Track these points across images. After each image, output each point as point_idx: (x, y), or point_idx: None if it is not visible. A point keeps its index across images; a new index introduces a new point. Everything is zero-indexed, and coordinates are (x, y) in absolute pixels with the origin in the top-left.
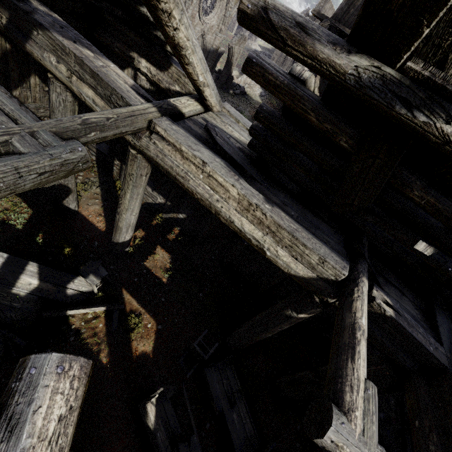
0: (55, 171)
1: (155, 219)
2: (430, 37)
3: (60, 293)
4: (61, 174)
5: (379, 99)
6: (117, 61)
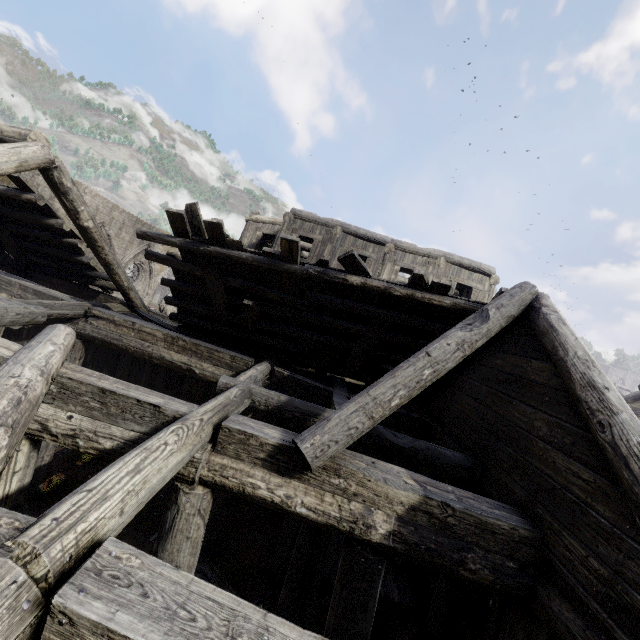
0: (25, 315)
1: (81, 461)
2: (194, 231)
3: None
4: (28, 319)
5: (189, 247)
6: None
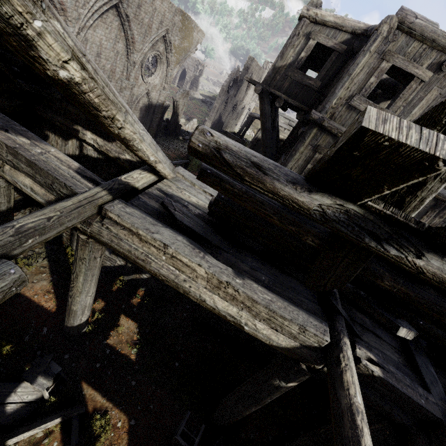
0: None
1: (116, 284)
2: None
3: None
4: None
5: (347, 233)
6: (60, 133)
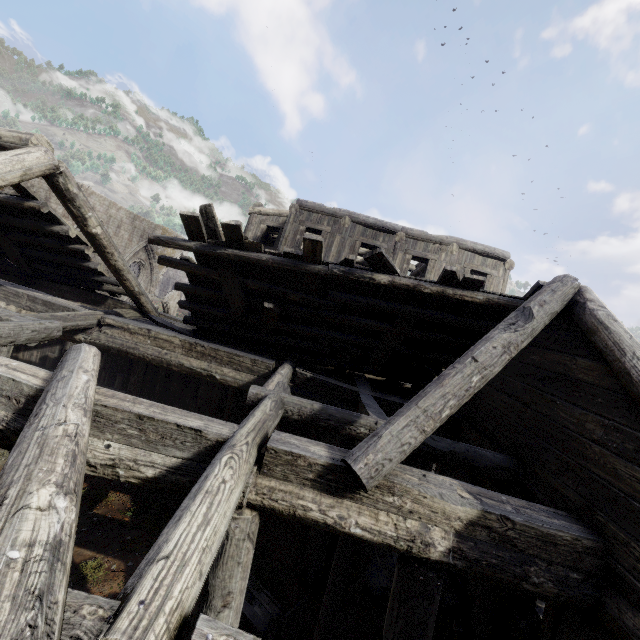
0: (41, 331)
1: None
2: (209, 233)
3: None
4: (43, 335)
5: (205, 251)
6: None
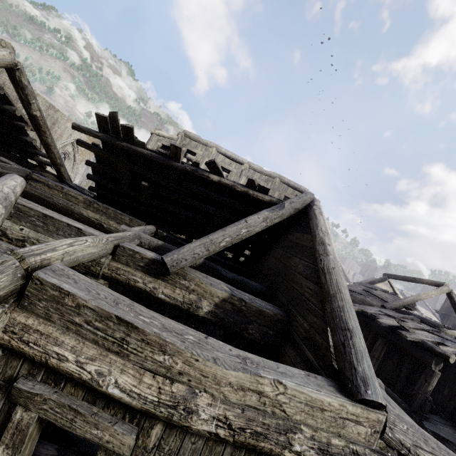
0: None
1: None
2: (113, 130)
3: None
4: None
5: (109, 141)
6: None
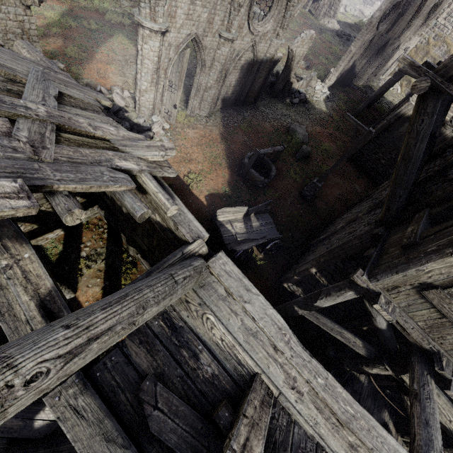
0: None
1: None
2: None
3: (26, 428)
4: None
5: None
6: None
